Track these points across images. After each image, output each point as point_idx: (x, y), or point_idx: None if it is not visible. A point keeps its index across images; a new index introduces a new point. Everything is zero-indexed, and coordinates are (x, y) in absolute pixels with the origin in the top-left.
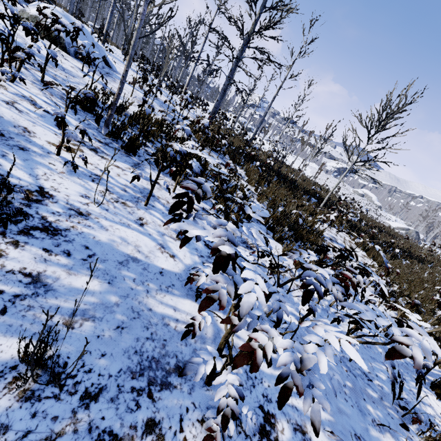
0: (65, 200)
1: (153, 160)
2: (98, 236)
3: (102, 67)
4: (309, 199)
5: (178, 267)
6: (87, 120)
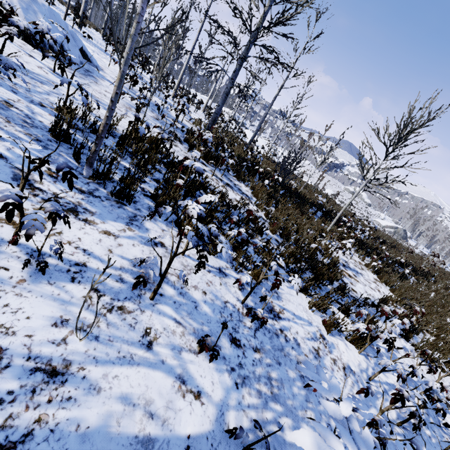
0: (25, 351)
1: (153, 206)
2: (84, 417)
3: (79, 62)
4: (315, 213)
5: (208, 417)
6: (62, 156)
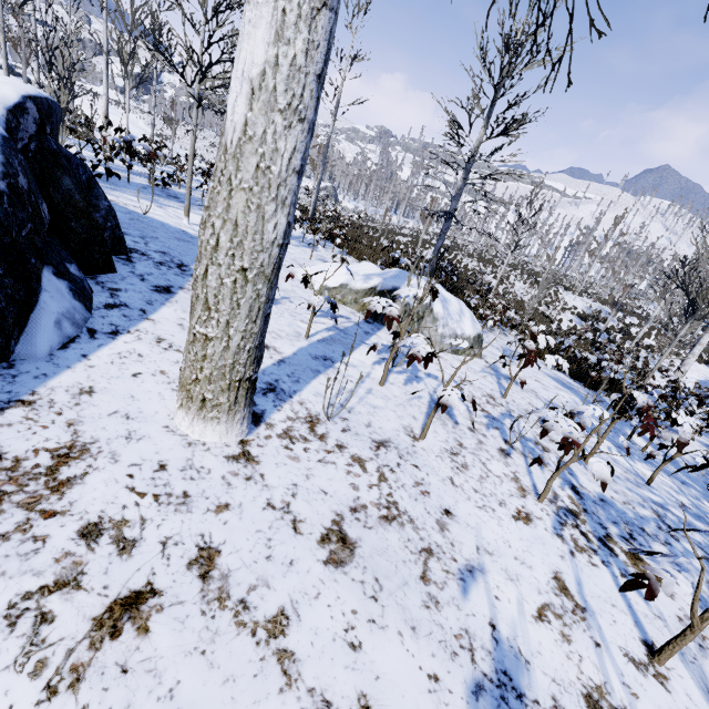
0: None
1: None
2: None
3: None
4: None
5: None
6: None
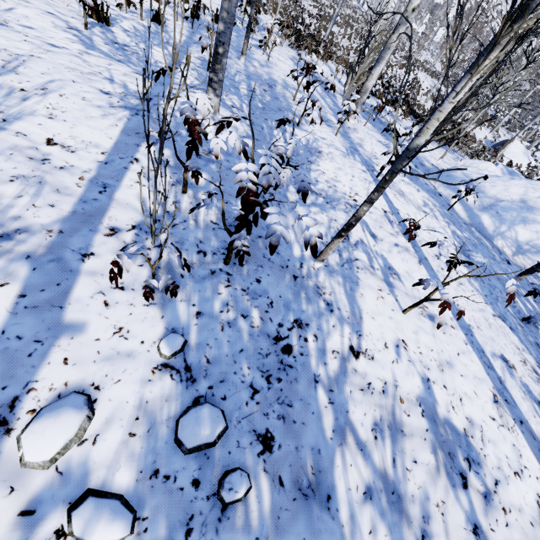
0: None
1: None
2: None
3: None
4: None
5: None
6: None
